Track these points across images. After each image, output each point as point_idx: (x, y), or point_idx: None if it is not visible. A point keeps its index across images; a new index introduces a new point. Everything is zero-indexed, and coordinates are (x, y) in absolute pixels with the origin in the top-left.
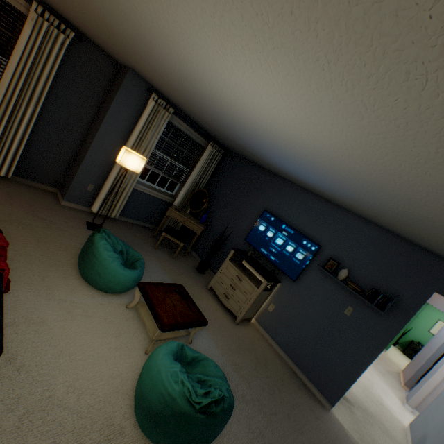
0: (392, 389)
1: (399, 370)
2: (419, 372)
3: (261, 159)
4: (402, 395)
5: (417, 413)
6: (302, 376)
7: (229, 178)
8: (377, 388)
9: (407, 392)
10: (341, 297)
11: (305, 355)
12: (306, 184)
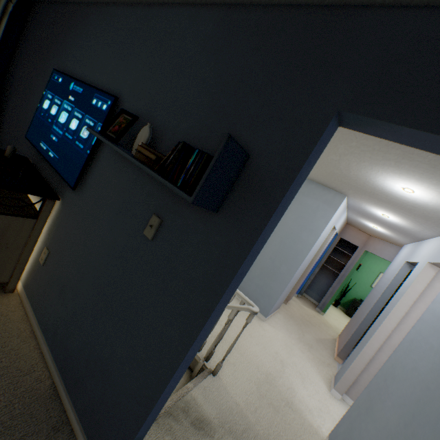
0: (318, 367)
1: (337, 336)
2: (355, 337)
3: None
4: (332, 372)
5: (350, 400)
6: (67, 403)
7: (29, 45)
8: (291, 373)
9: (341, 365)
10: (144, 199)
11: (77, 352)
12: None
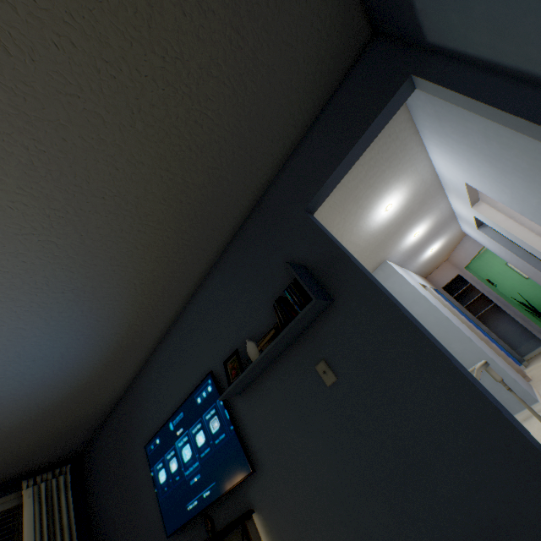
0: None
1: None
2: None
3: (59, 408)
4: None
5: None
6: None
7: (101, 482)
8: None
9: None
10: (298, 375)
11: None
12: (114, 351)
